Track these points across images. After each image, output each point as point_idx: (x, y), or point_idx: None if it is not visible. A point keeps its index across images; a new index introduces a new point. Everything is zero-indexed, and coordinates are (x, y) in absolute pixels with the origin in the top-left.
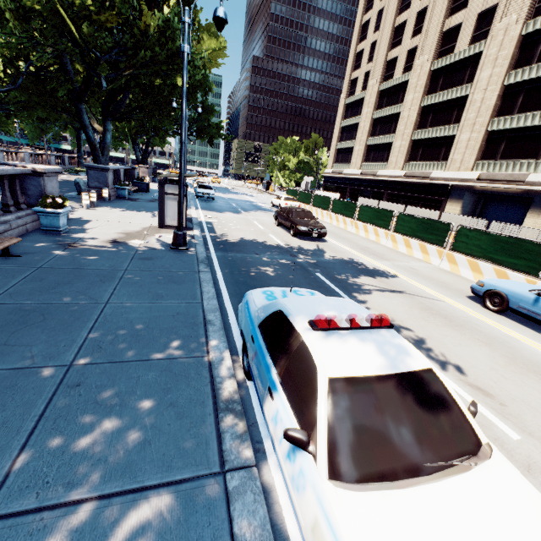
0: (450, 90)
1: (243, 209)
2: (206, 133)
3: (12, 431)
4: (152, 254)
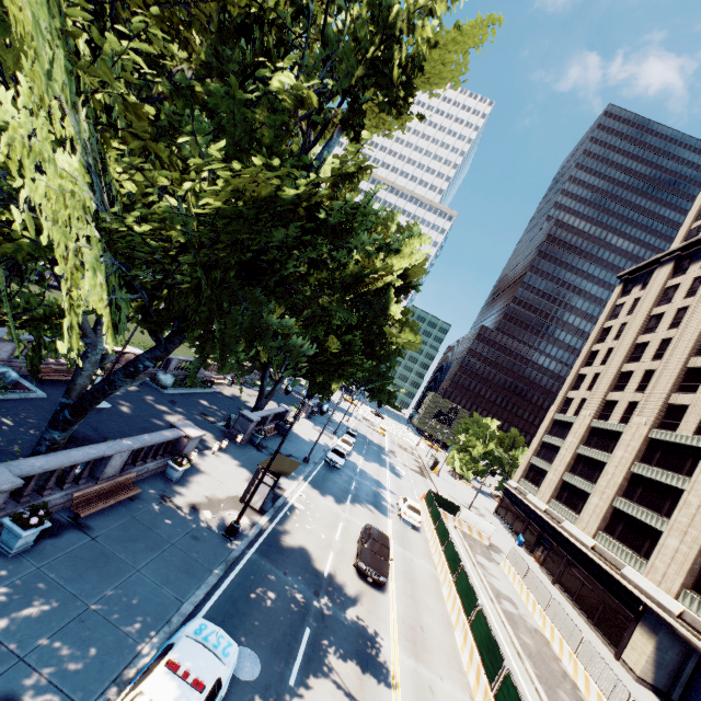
0: (666, 472)
1: (355, 497)
2: (378, 395)
3: (50, 628)
4: (204, 533)
